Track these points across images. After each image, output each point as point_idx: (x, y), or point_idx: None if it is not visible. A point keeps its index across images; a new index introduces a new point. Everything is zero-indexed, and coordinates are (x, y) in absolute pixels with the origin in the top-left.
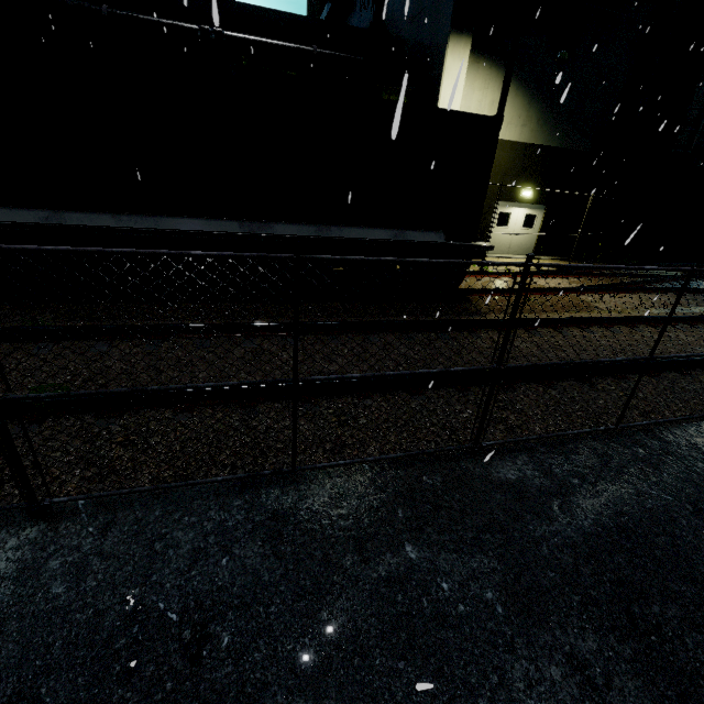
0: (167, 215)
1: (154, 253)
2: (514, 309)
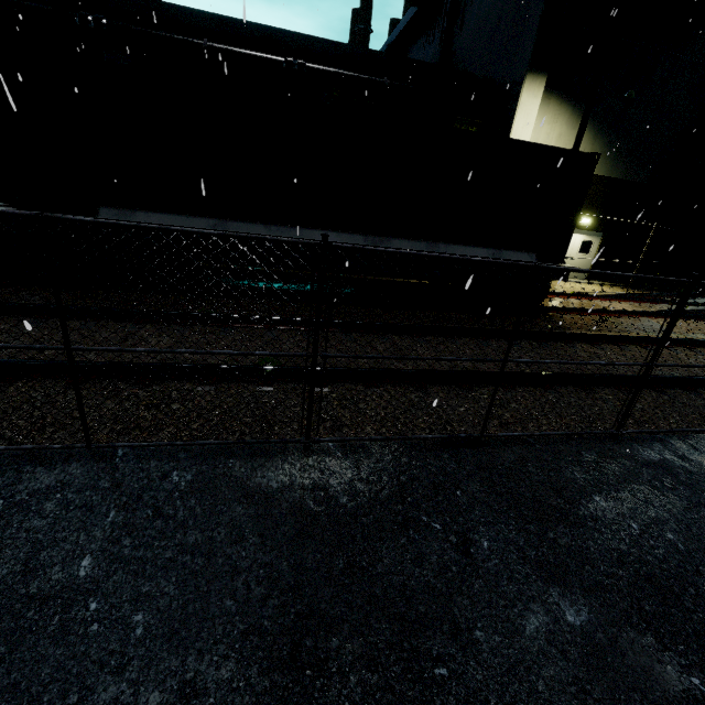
0: (307, 227)
1: (449, 257)
2: (673, 317)
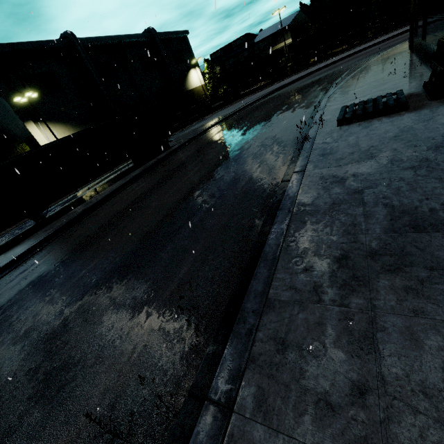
0: None
1: None
2: None
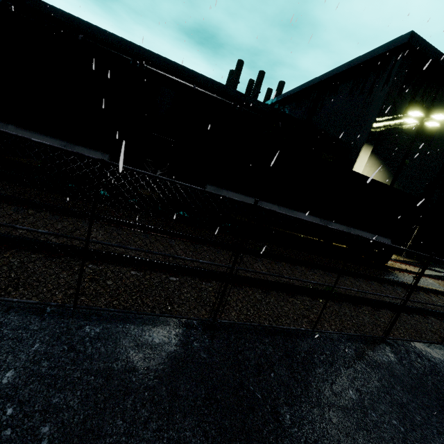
0: (296, 210)
1: None
2: None
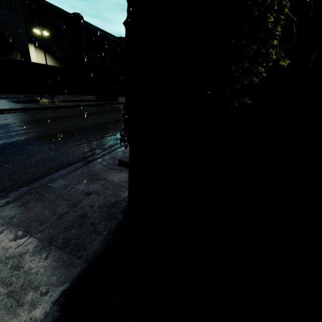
0: None
1: None
2: None
